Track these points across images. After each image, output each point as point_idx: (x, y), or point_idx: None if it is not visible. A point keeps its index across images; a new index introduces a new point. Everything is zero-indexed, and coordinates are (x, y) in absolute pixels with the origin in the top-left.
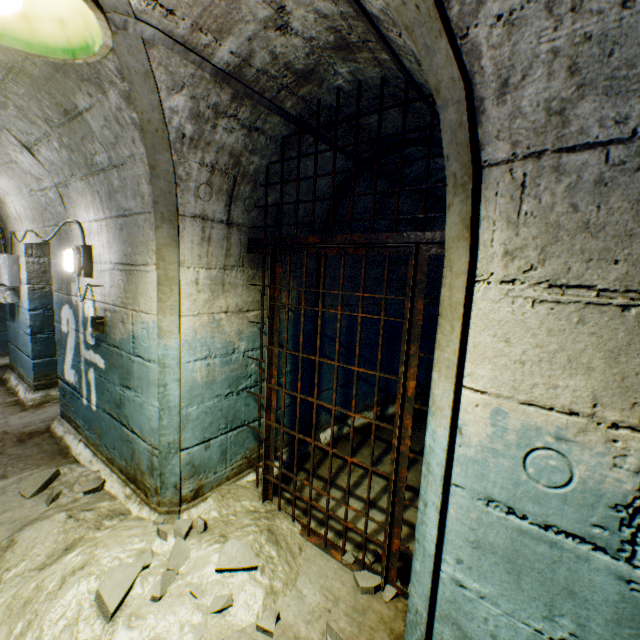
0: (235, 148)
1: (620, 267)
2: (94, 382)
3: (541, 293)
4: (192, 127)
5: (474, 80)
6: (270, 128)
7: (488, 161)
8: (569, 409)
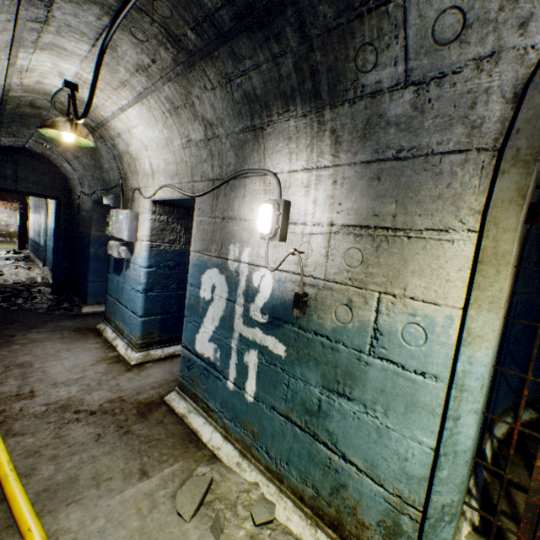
0: None
1: None
2: (255, 367)
3: None
4: None
5: None
6: None
7: None
8: None
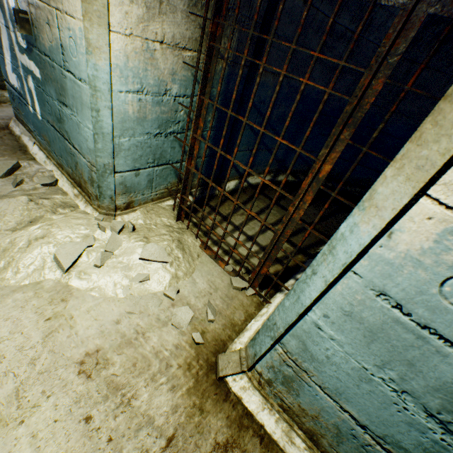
0: None
1: None
2: (34, 92)
3: None
4: None
5: None
6: None
7: None
8: None
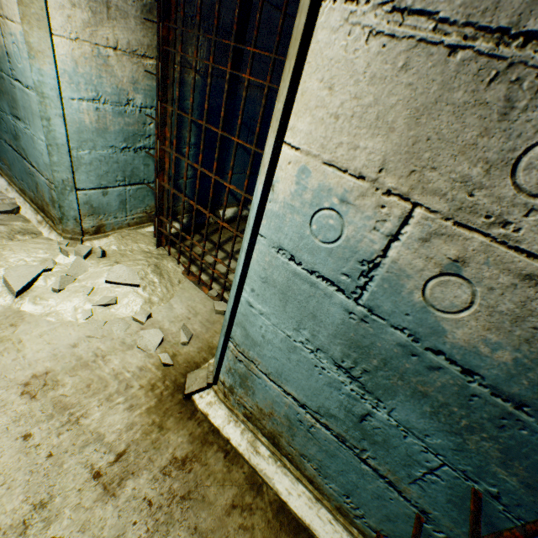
0: None
1: None
2: None
3: (381, 21)
4: None
5: None
6: None
7: None
8: (360, 173)
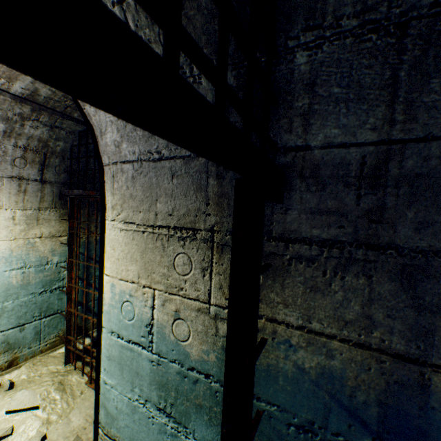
0: (42, 137)
1: (142, 214)
2: None
3: (123, 226)
4: (4, 125)
5: (94, 127)
6: (67, 126)
7: (105, 164)
8: (133, 280)
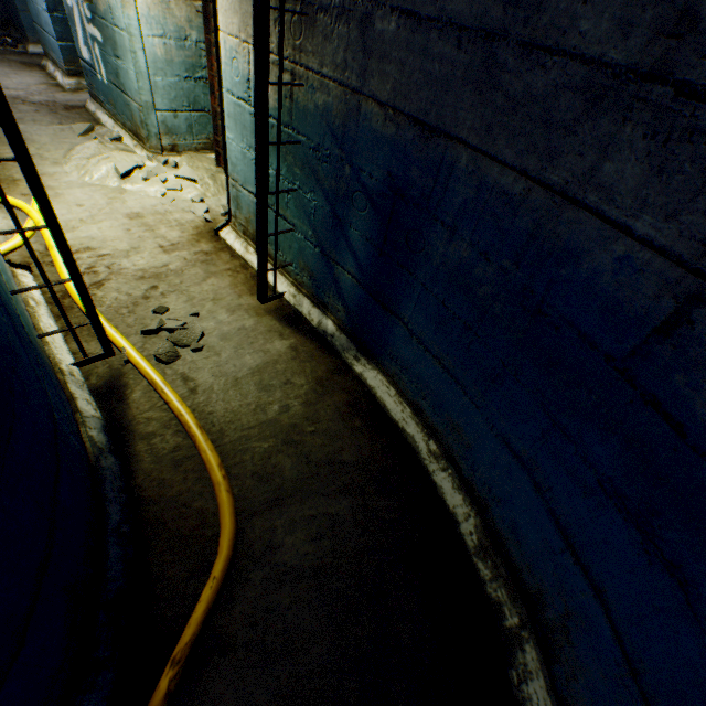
0: None
1: None
2: (100, 58)
3: None
4: None
5: None
6: None
7: None
8: (237, 37)
